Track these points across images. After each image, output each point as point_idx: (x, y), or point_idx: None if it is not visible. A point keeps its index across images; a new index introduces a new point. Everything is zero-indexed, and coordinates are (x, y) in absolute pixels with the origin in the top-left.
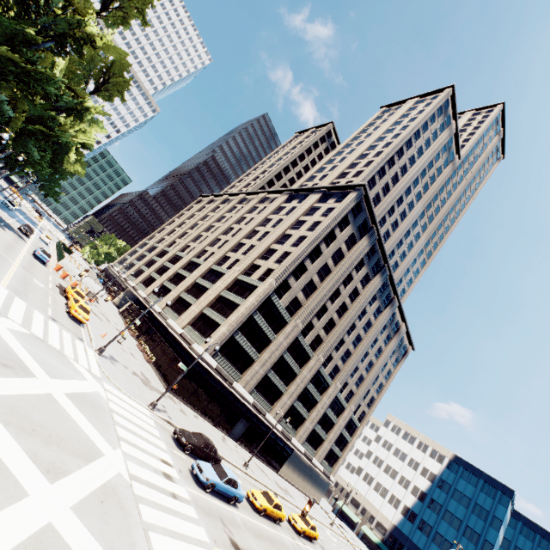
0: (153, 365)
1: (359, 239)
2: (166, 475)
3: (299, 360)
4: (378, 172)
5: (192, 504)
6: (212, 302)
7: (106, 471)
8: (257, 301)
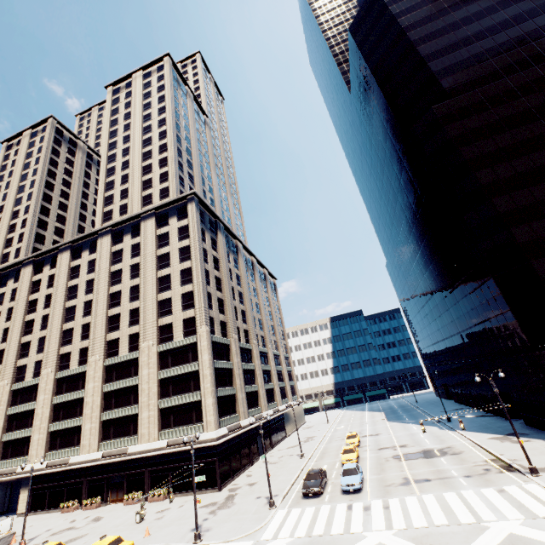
0: (174, 495)
1: (216, 237)
2: (366, 509)
3: (248, 359)
4: (178, 167)
5: (385, 499)
6: (159, 391)
7: (398, 541)
8: (210, 354)
